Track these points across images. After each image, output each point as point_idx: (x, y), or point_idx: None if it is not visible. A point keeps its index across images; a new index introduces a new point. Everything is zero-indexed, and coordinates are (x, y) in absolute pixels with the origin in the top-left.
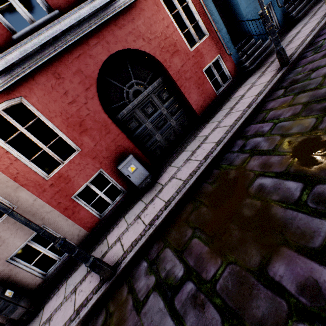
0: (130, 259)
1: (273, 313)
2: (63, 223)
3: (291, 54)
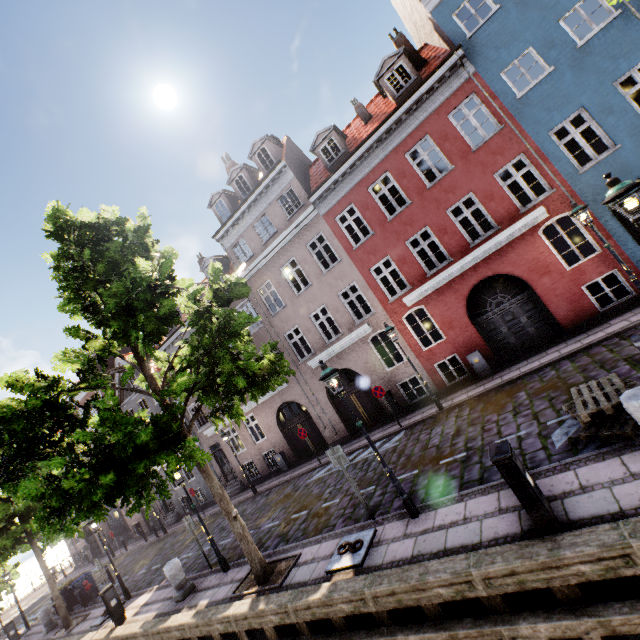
0: (452, 406)
1: (477, 422)
2: (426, 378)
3: None
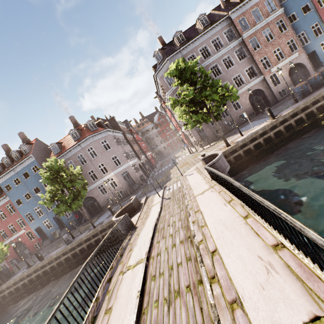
0: None
1: None
2: (7, 264)
3: None
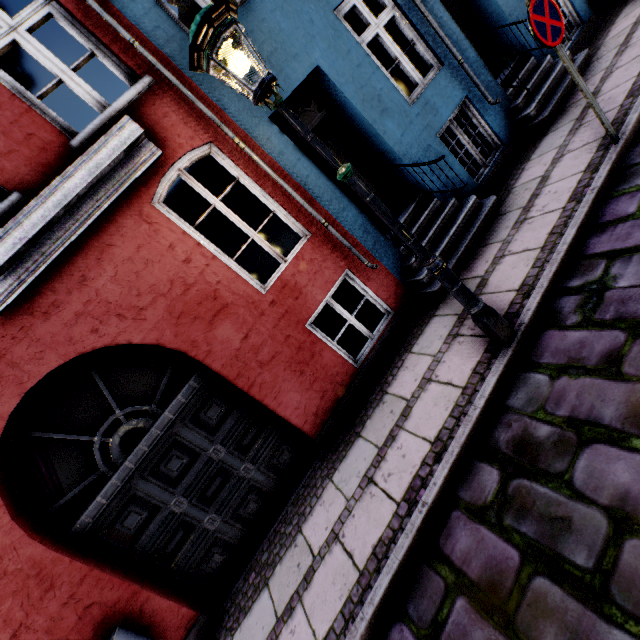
0: None
1: None
2: None
3: (523, 284)
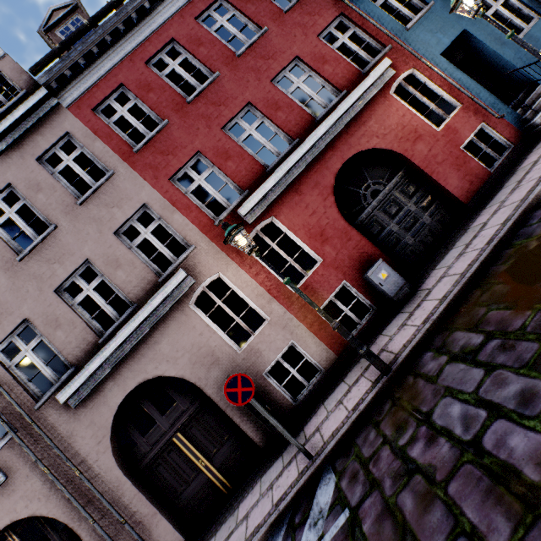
0: (406, 354)
1: None
2: (310, 341)
3: None
